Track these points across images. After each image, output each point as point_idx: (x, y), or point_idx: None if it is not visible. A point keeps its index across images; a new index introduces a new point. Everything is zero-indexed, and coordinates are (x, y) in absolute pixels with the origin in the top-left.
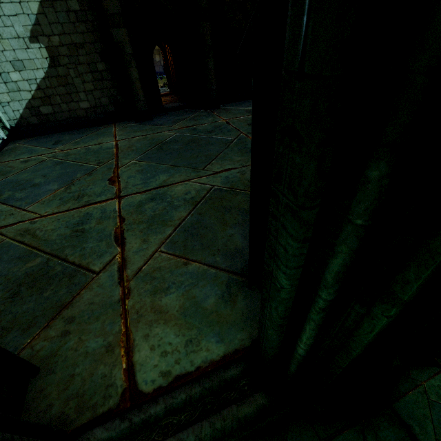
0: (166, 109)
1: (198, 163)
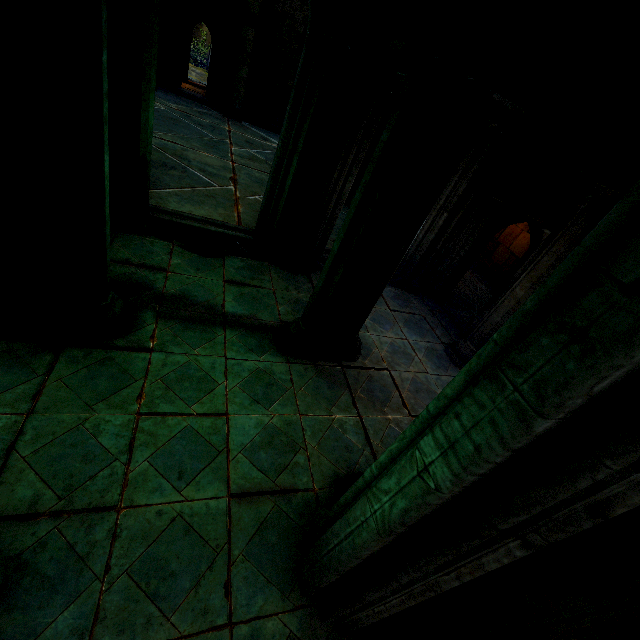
0: (181, 93)
1: (155, 128)
